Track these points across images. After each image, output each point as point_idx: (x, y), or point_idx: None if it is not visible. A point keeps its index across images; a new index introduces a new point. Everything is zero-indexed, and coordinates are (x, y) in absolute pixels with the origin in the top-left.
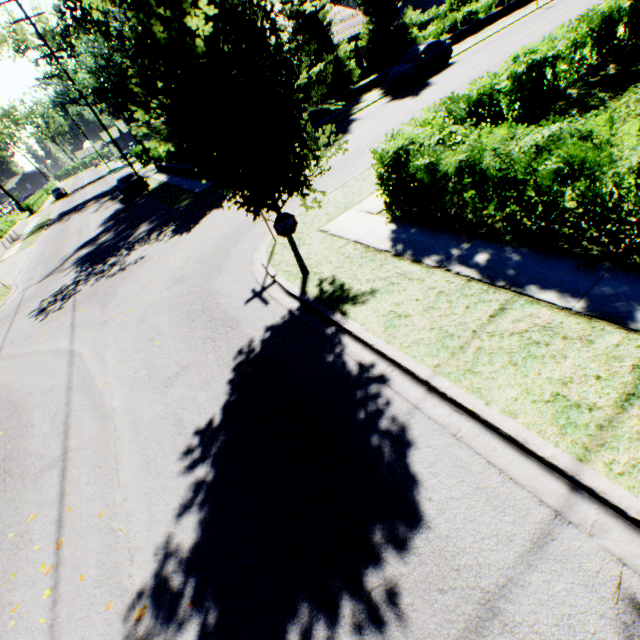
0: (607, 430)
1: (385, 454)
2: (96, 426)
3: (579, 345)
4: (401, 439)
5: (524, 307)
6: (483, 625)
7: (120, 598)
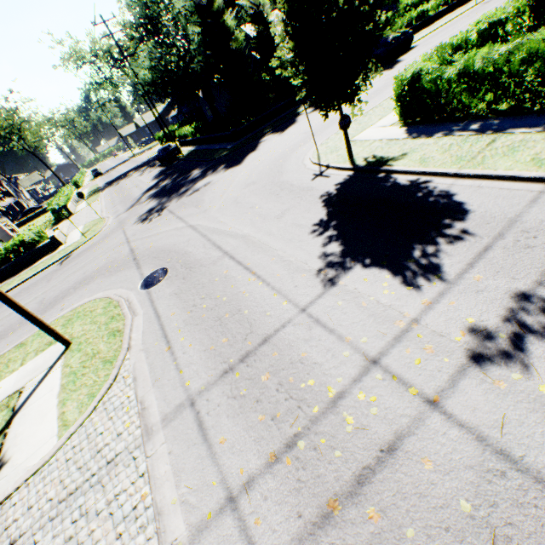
0: None
1: (440, 201)
2: (239, 241)
3: (543, 141)
4: (447, 195)
5: (507, 137)
6: (511, 225)
7: (308, 272)
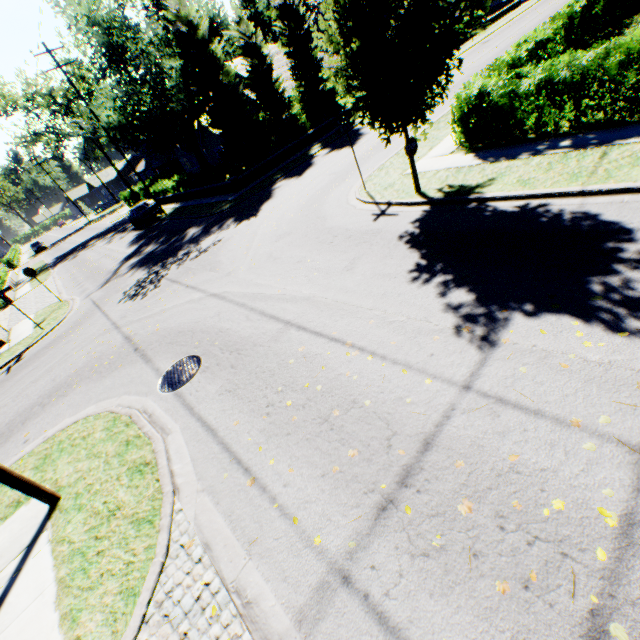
0: None
1: (580, 224)
2: (302, 305)
3: None
4: (585, 216)
5: (619, 149)
6: None
7: (440, 333)
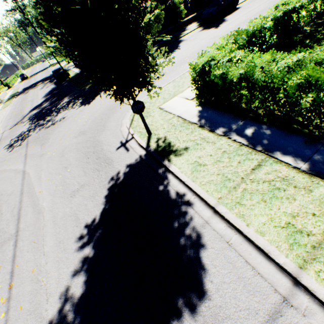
0: (318, 249)
1: (188, 250)
2: (34, 217)
3: (303, 192)
4: (197, 241)
5: (272, 165)
6: None
7: (40, 323)
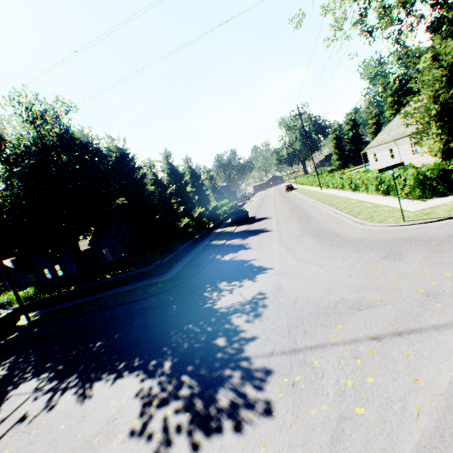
0: None
1: None
2: None
3: None
4: None
5: None
6: None
7: None
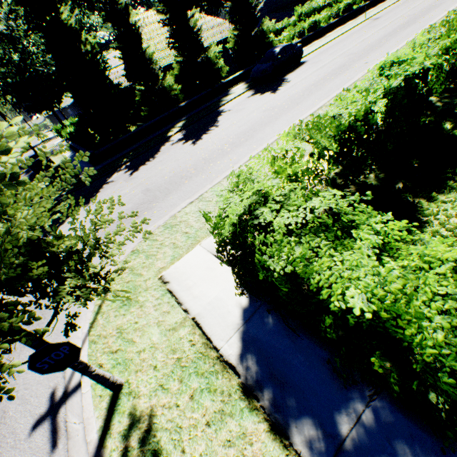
0: None
1: None
2: None
3: None
4: None
5: None
6: None
7: None
